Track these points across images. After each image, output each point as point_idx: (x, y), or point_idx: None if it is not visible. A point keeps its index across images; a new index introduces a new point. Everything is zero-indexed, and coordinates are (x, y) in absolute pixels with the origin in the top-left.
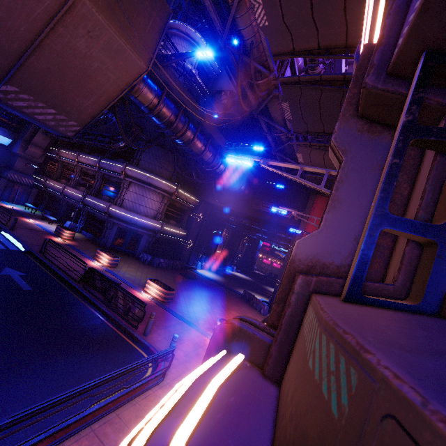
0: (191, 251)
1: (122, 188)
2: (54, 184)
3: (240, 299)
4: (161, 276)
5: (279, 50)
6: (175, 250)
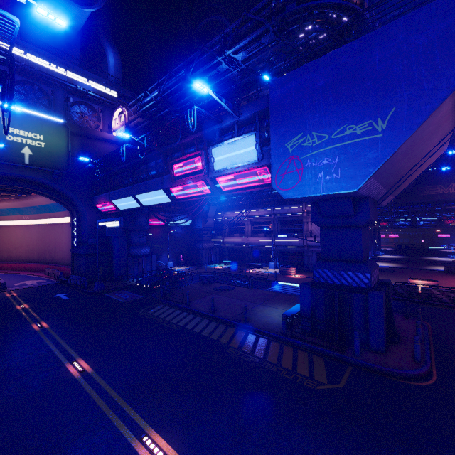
0: None
1: (306, 223)
2: (234, 239)
3: (448, 274)
4: (382, 277)
5: None
6: None
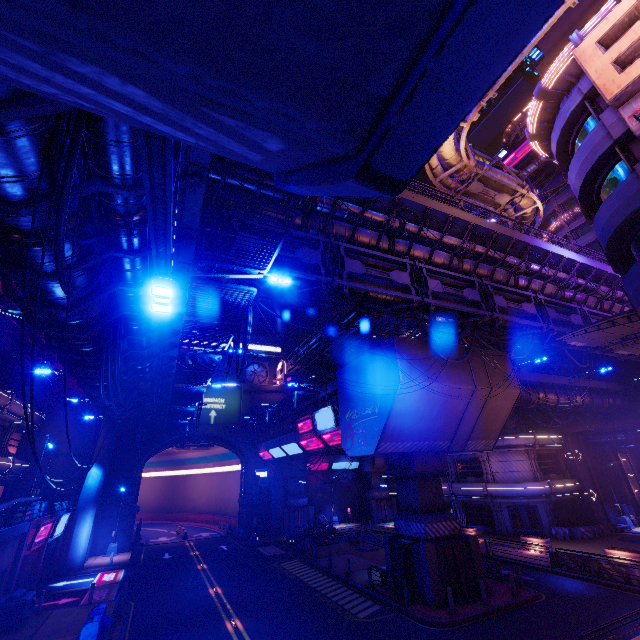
0: (601, 504)
1: (483, 462)
2: None
3: None
4: (603, 547)
5: (598, 344)
6: (580, 511)
